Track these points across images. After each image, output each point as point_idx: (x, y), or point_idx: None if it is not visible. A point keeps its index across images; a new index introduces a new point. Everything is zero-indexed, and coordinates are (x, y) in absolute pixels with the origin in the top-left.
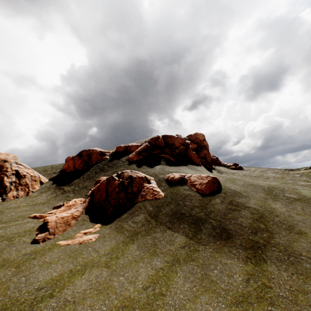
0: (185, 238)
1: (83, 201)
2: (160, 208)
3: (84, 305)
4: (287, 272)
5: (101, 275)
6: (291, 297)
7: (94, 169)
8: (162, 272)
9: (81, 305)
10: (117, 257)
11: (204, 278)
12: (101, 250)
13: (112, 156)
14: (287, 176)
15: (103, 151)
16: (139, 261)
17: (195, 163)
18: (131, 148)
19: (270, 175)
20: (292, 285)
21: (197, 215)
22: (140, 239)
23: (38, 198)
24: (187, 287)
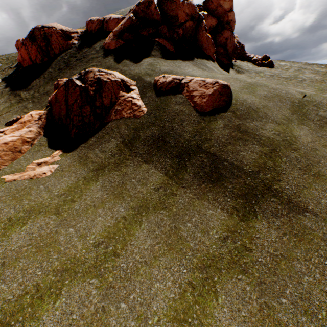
0: (163, 177)
1: (38, 117)
2: (138, 132)
3: (15, 269)
4: (279, 232)
5: (46, 226)
6: (271, 263)
7: (57, 64)
8: (123, 223)
9: (11, 269)
10: (73, 200)
11: (173, 233)
12: (55, 189)
13: (82, 40)
14: None
15: (67, 31)
16: (98, 207)
17: (207, 56)
18: (109, 26)
19: (307, 77)
20: (278, 248)
21: (185, 146)
22: (106, 175)
23: None
24: (149, 245)
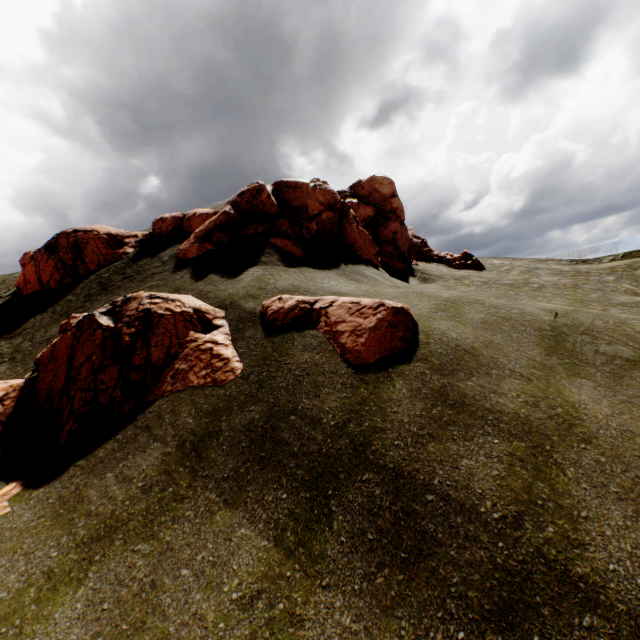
0: (268, 554)
1: None
2: (218, 421)
3: None
4: None
5: None
6: None
7: (85, 287)
8: None
9: None
10: None
11: None
12: None
13: (142, 246)
14: (587, 282)
15: (119, 235)
16: None
17: (363, 258)
18: (192, 224)
19: (546, 281)
20: None
21: (326, 451)
22: (114, 557)
23: None
24: None
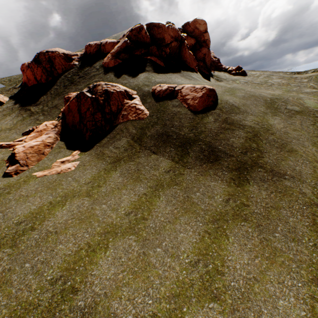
0: (170, 163)
1: (54, 125)
2: (144, 131)
3: (67, 235)
4: (267, 191)
5: (83, 205)
6: (264, 213)
7: (61, 82)
8: (145, 198)
9: (64, 235)
10: (99, 185)
11: (186, 201)
12: (82, 179)
13: (82, 61)
14: (294, 82)
15: (68, 54)
16: (122, 188)
17: (190, 68)
18: (106, 48)
19: (275, 82)
20: (268, 202)
21: (185, 137)
22: (123, 165)
23: (2, 123)
24: (169, 210)
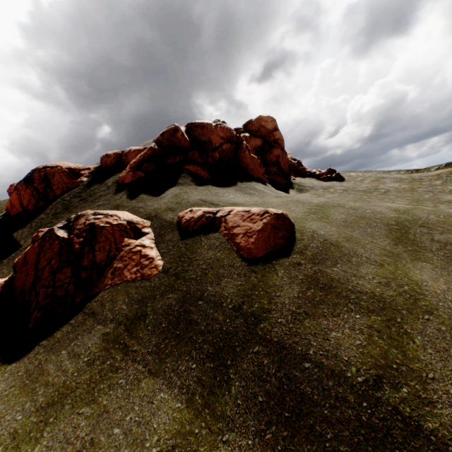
0: (181, 414)
1: None
2: (145, 307)
3: None
4: None
5: None
6: None
7: (53, 208)
8: None
9: None
10: None
11: None
12: None
13: (93, 176)
14: (421, 186)
15: (76, 168)
16: None
17: (254, 177)
18: (128, 158)
19: (390, 187)
20: None
21: (226, 329)
22: (64, 419)
23: None
24: None
